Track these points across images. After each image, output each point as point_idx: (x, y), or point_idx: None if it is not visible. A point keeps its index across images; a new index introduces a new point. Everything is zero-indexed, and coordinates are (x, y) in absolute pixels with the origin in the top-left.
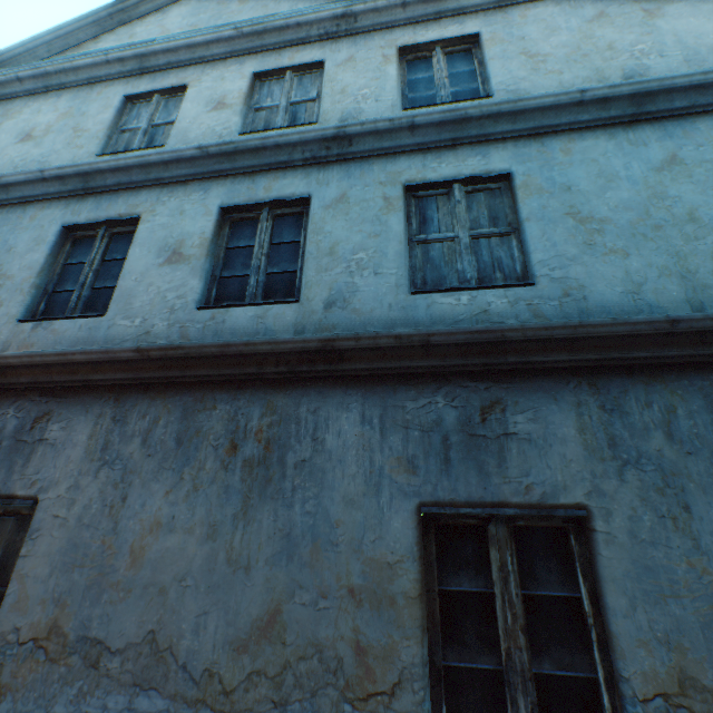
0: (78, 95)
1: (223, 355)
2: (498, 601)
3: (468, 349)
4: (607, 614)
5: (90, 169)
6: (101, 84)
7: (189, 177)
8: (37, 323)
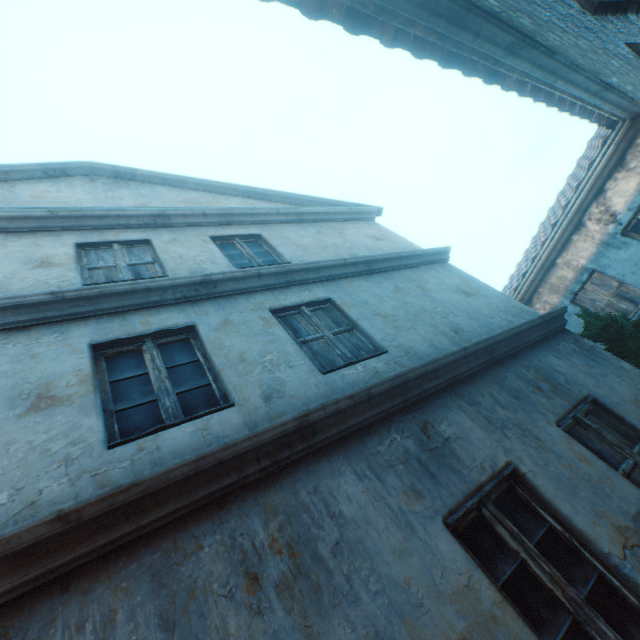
0: None
1: (195, 473)
2: (530, 561)
3: (391, 393)
4: (569, 520)
5: None
6: None
7: (33, 322)
8: None
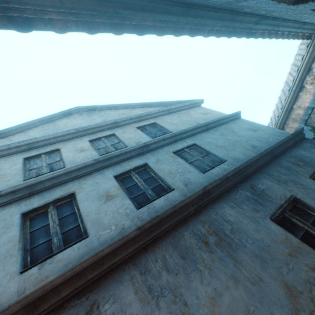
0: None
1: (174, 212)
2: (309, 229)
3: (234, 176)
4: None
5: (35, 182)
6: (4, 157)
7: (91, 171)
8: (40, 264)
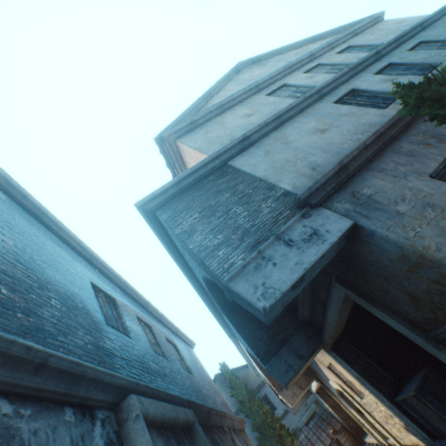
0: (242, 105)
1: None
2: None
3: None
4: None
5: (320, 88)
6: (245, 100)
7: (348, 79)
8: (392, 104)
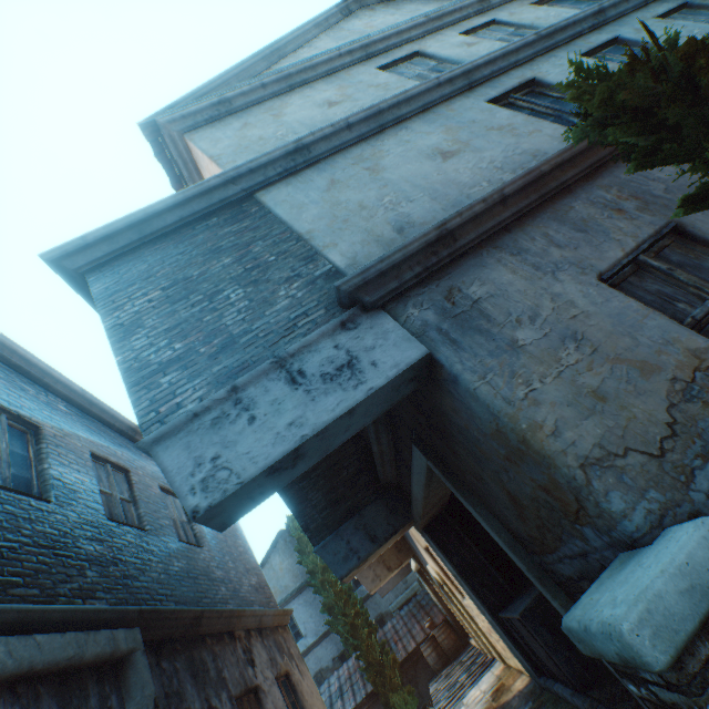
0: (328, 82)
1: None
2: None
3: None
4: None
5: (471, 67)
6: (338, 73)
7: (532, 57)
8: None
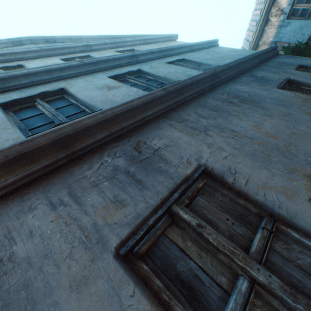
0: None
1: (192, 84)
2: (308, 95)
3: (235, 68)
4: None
5: (6, 76)
6: None
7: (77, 74)
8: None
